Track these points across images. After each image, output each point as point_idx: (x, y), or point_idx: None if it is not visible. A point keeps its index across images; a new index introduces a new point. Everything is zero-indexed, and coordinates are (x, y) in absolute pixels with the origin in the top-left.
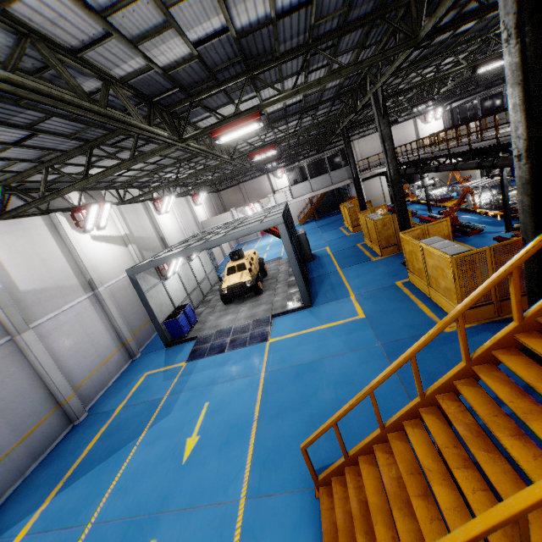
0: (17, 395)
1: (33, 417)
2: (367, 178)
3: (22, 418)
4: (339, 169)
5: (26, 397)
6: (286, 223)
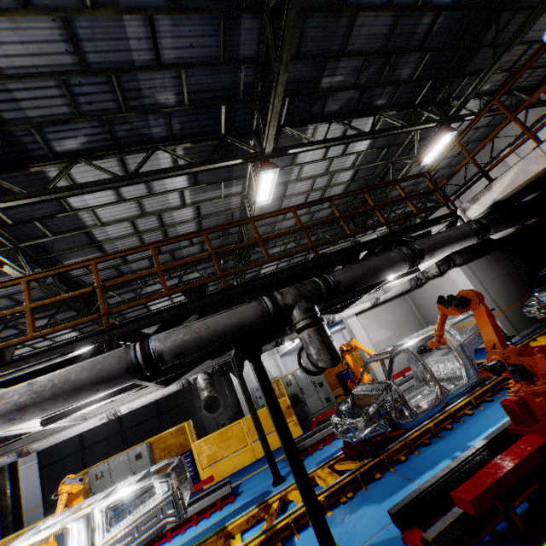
0: (36, 487)
1: (38, 501)
2: None
3: (33, 500)
4: None
5: (39, 490)
6: (79, 434)
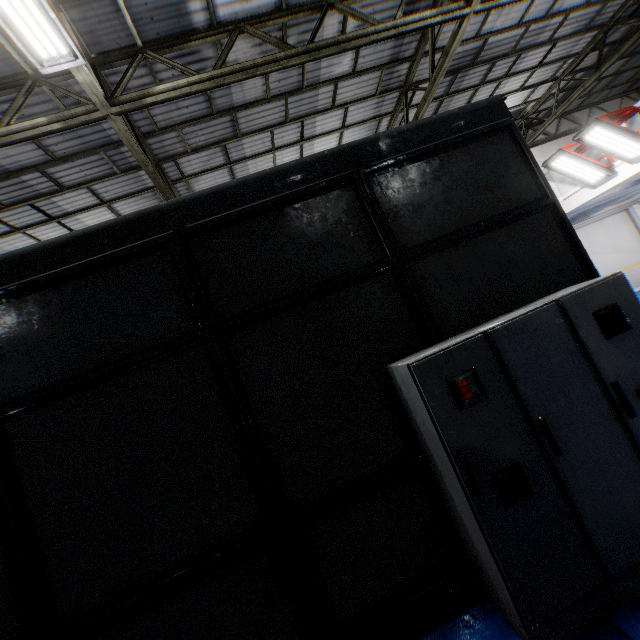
0: None
1: None
2: None
3: None
4: None
5: None
6: None
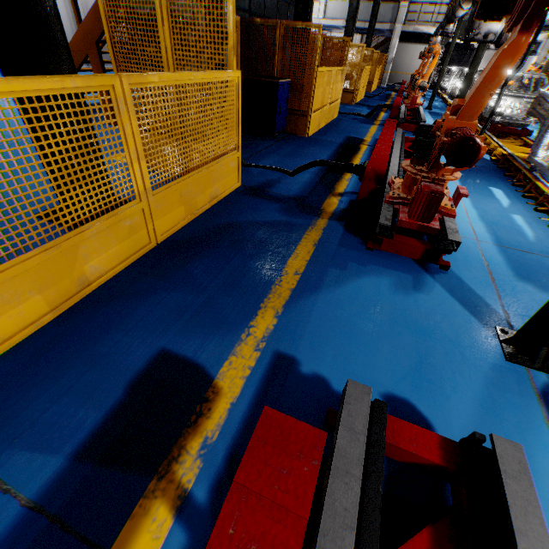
0: None
1: None
2: (417, 40)
3: None
4: (386, 4)
5: None
6: None
